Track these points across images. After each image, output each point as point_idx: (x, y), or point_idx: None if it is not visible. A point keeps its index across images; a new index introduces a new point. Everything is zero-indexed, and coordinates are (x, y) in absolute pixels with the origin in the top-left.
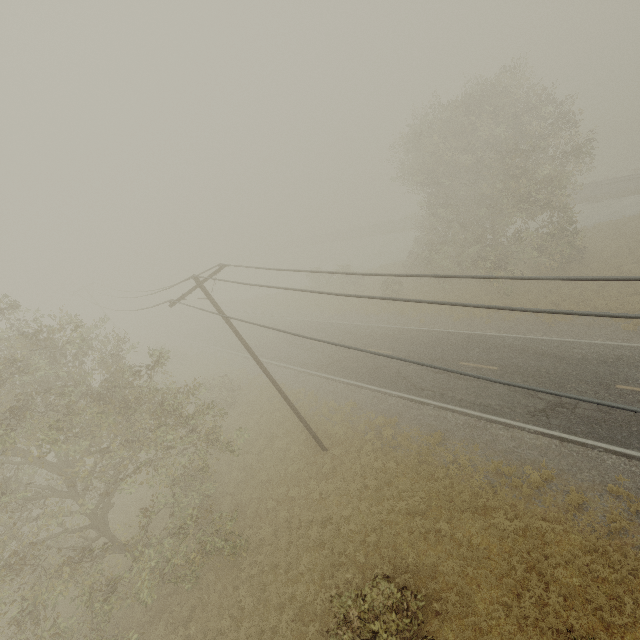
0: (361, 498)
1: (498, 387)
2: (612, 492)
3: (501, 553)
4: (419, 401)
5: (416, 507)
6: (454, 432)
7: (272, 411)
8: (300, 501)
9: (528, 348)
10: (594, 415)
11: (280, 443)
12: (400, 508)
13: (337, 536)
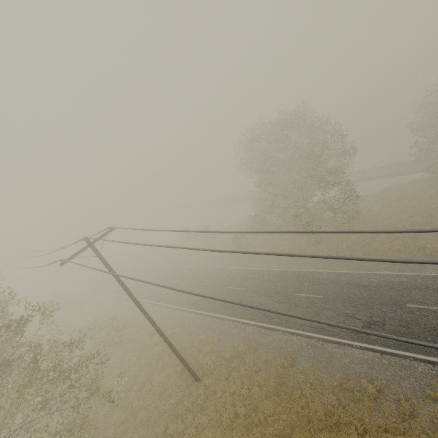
0: (233, 427)
1: (326, 312)
2: (431, 397)
3: None
4: (270, 328)
5: (282, 432)
6: (301, 353)
7: (152, 346)
8: None
9: (340, 280)
10: (398, 329)
11: (159, 377)
12: (268, 435)
13: None
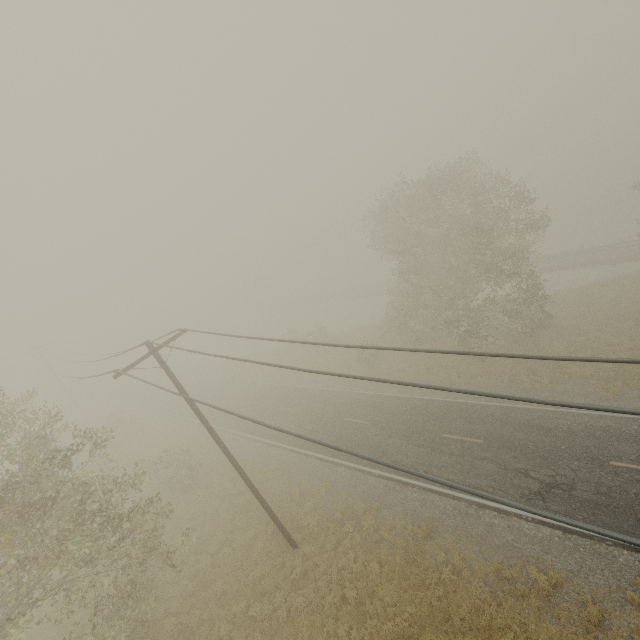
0: (338, 616)
1: (486, 464)
2: (633, 602)
3: None
4: (402, 481)
5: (406, 630)
6: (443, 521)
7: (235, 495)
8: (262, 623)
9: (512, 418)
10: (594, 498)
11: (242, 538)
12: (387, 632)
13: None
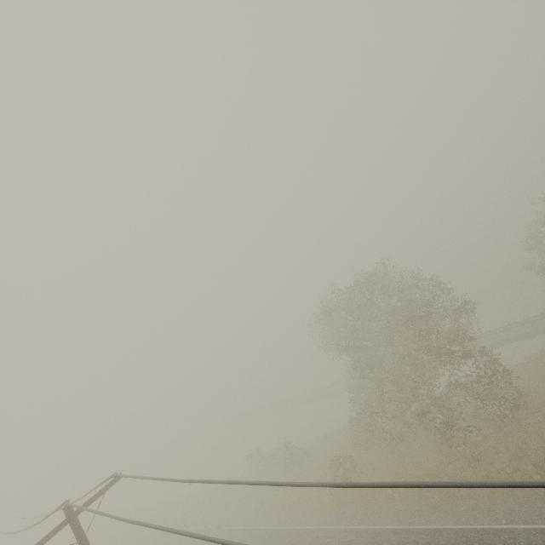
0: None
1: None
2: None
3: None
4: None
5: None
6: None
7: None
8: None
9: None
10: None
11: None
12: None
13: None
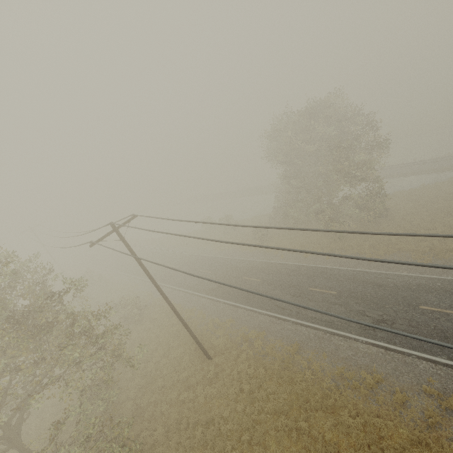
0: (237, 400)
1: (338, 307)
2: (426, 391)
3: (348, 447)
4: (281, 318)
5: (281, 407)
6: (307, 343)
7: (170, 326)
8: (189, 404)
9: (357, 278)
10: (407, 329)
11: (175, 353)
12: (268, 409)
13: (218, 435)
